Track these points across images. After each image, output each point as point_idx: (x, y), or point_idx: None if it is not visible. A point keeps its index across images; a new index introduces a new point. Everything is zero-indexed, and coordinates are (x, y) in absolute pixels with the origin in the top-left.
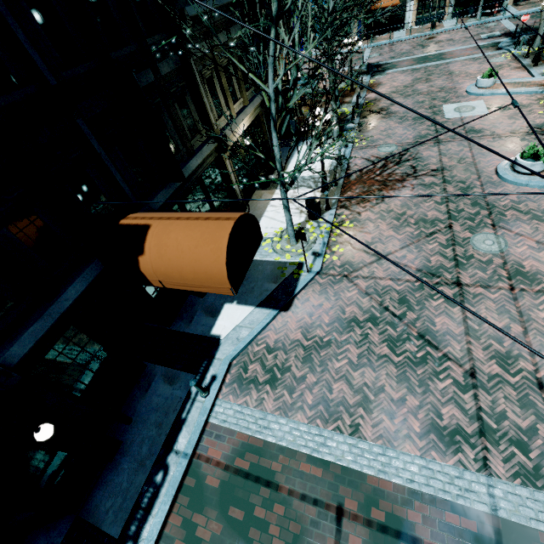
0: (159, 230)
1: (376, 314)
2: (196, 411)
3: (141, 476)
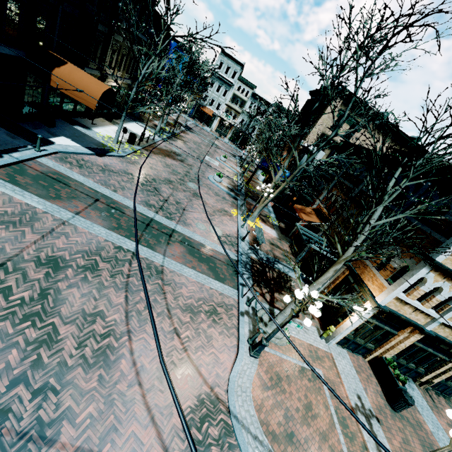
0: (74, 67)
1: (141, 177)
2: (29, 152)
3: None
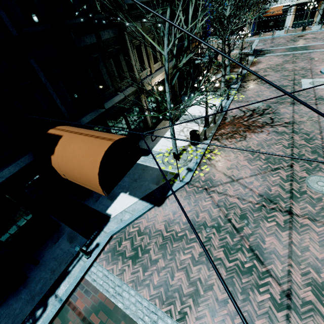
0: (66, 140)
1: (220, 223)
2: (78, 268)
3: (29, 307)
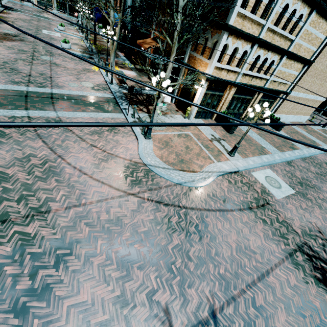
0: None
1: None
2: None
3: None
